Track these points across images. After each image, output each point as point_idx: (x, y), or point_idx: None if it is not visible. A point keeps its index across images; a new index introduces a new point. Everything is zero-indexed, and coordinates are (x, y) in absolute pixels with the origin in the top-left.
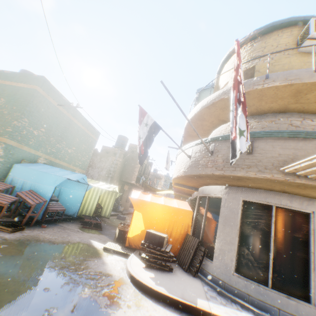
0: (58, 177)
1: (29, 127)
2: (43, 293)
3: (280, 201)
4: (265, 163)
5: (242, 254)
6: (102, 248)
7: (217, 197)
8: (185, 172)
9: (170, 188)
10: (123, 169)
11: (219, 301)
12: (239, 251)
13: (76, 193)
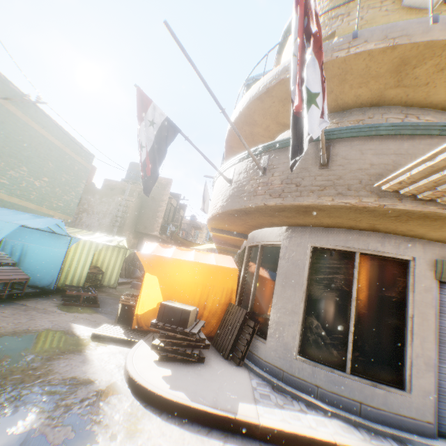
0: (4, 224)
1: None
2: None
3: (367, 245)
4: (349, 181)
5: (310, 328)
6: (91, 336)
7: (273, 245)
8: (223, 206)
9: (210, 239)
10: (140, 214)
11: (273, 402)
12: (305, 323)
13: (52, 251)
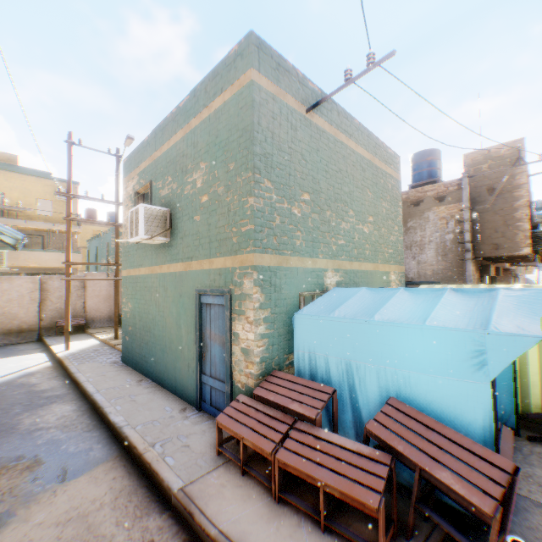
0: (476, 338)
1: (279, 203)
2: None
3: None
4: None
5: None
6: None
7: None
8: None
9: None
10: (473, 227)
11: None
12: None
13: None
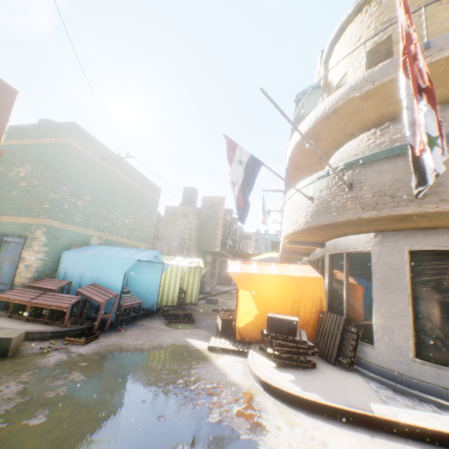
0: (124, 260)
1: (71, 198)
2: (159, 424)
3: None
4: None
5: (422, 330)
6: (207, 348)
7: (361, 252)
8: (308, 222)
9: (272, 249)
10: (200, 233)
11: (401, 403)
12: (415, 326)
13: (149, 277)
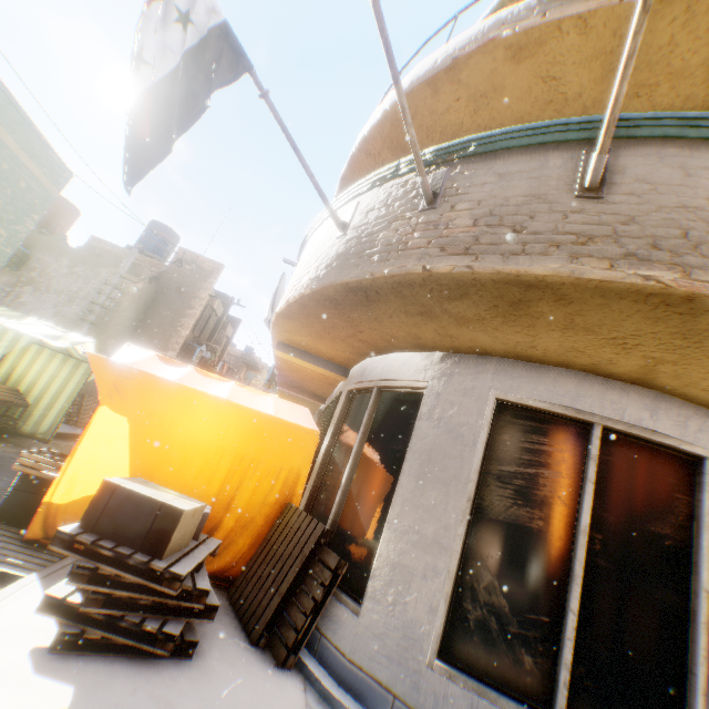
0: None
1: None
2: None
3: (620, 411)
4: (657, 228)
5: (472, 588)
6: None
7: (406, 390)
8: (317, 278)
9: (271, 382)
10: (147, 313)
11: None
12: (461, 574)
13: None
